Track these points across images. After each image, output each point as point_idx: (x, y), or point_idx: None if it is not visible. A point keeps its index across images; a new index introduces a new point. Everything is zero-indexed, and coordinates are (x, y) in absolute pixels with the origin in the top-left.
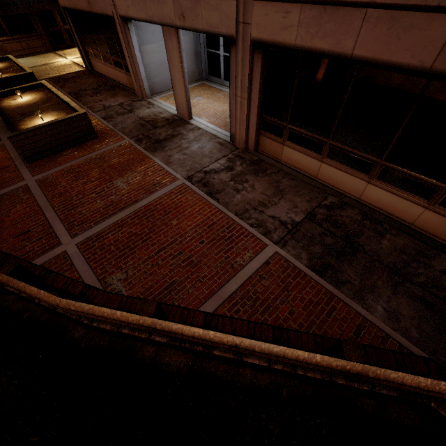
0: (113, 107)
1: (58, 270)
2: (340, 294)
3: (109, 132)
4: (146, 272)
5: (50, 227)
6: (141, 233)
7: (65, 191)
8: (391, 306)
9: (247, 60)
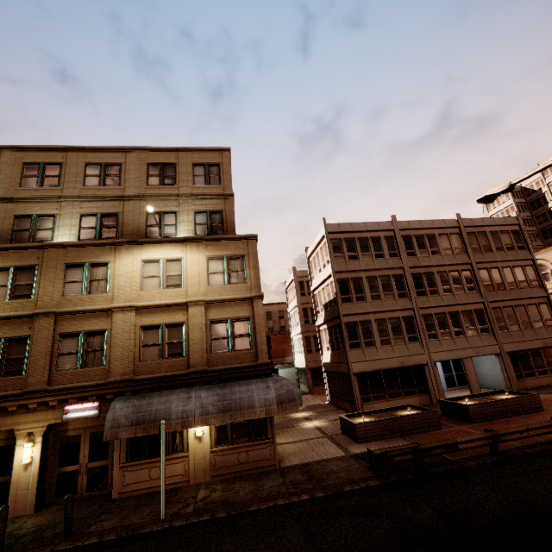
0: None
1: None
2: None
3: None
4: None
5: None
6: None
7: None
8: None
9: (506, 358)
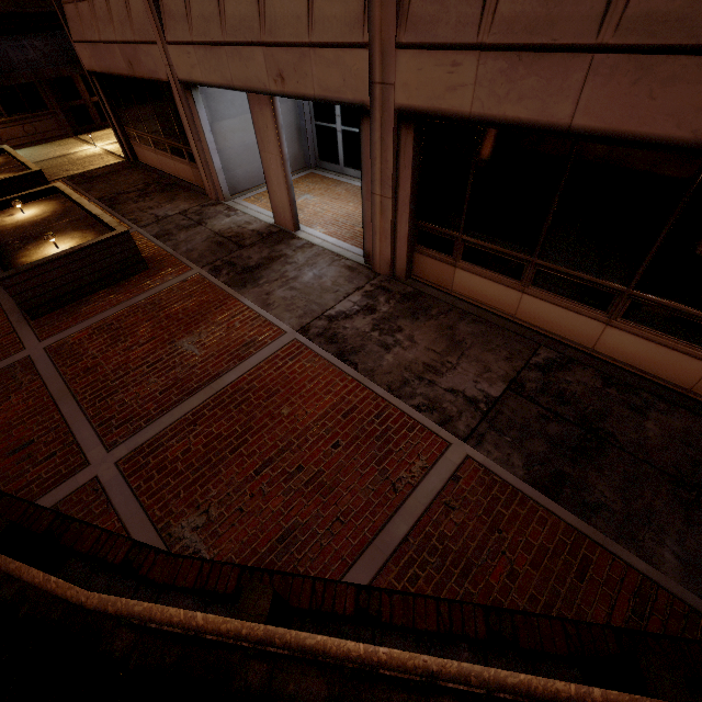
0: (172, 218)
1: (84, 515)
2: (593, 531)
3: (167, 258)
4: (242, 510)
5: (69, 433)
6: (229, 434)
7: (95, 364)
8: (688, 551)
9: (389, 140)
